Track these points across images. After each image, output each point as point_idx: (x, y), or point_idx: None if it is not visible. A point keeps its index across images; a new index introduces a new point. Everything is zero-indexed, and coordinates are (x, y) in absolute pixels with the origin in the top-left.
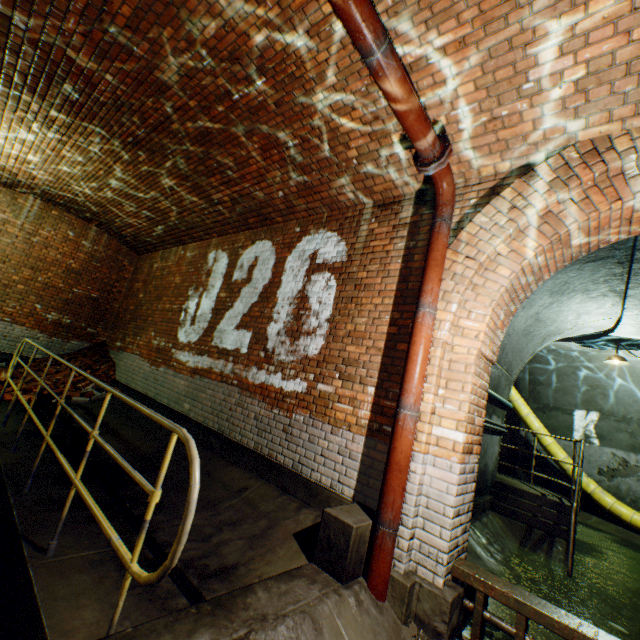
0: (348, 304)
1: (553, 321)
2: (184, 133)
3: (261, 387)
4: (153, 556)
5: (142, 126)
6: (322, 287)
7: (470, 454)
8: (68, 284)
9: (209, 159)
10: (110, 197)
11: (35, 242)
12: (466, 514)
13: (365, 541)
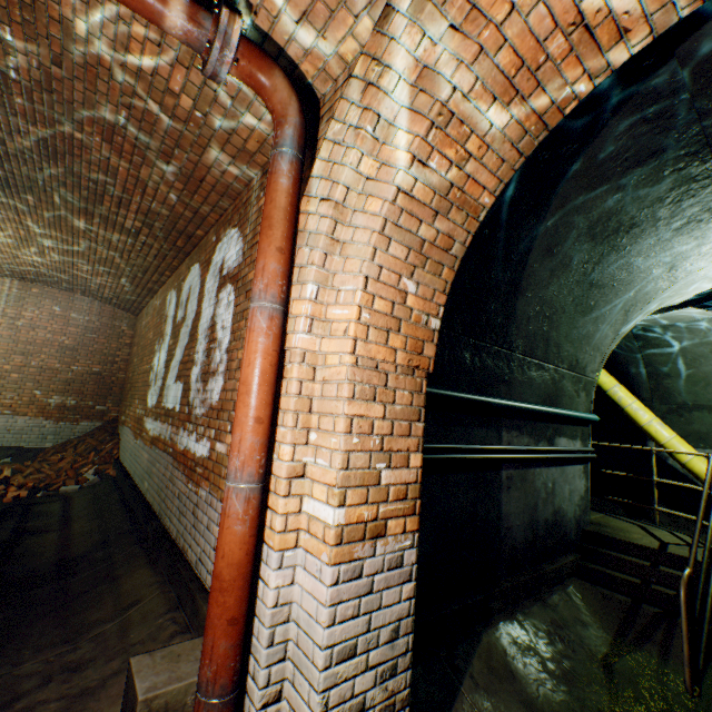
0: (240, 322)
1: (627, 282)
2: (27, 152)
3: (184, 454)
4: None
5: None
6: (225, 306)
7: (377, 538)
8: (65, 363)
9: (80, 178)
10: (58, 259)
11: (20, 326)
12: (390, 644)
13: None
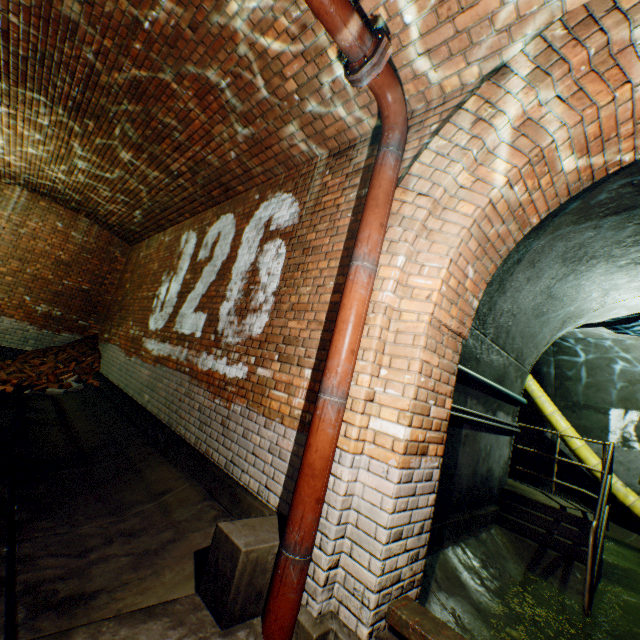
0: (295, 272)
1: (573, 299)
2: (116, 87)
3: (208, 374)
4: (5, 574)
5: (74, 84)
6: (272, 256)
7: (422, 456)
8: (58, 276)
9: (152, 119)
10: (83, 181)
11: (23, 233)
12: (418, 536)
13: (266, 569)
